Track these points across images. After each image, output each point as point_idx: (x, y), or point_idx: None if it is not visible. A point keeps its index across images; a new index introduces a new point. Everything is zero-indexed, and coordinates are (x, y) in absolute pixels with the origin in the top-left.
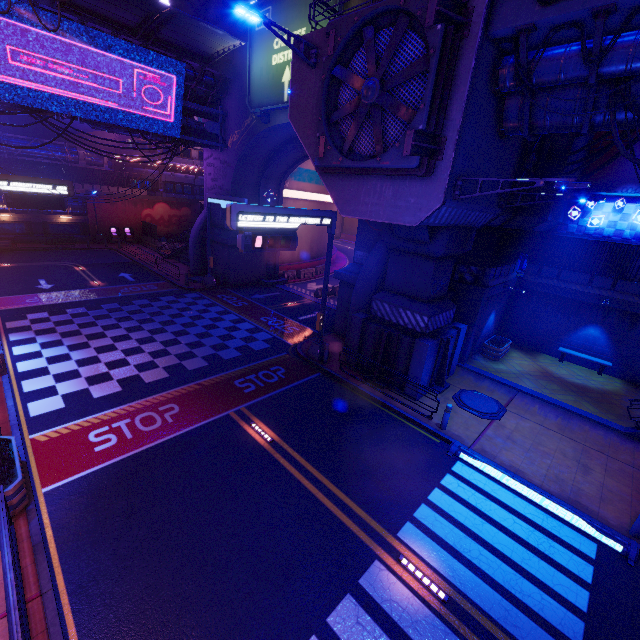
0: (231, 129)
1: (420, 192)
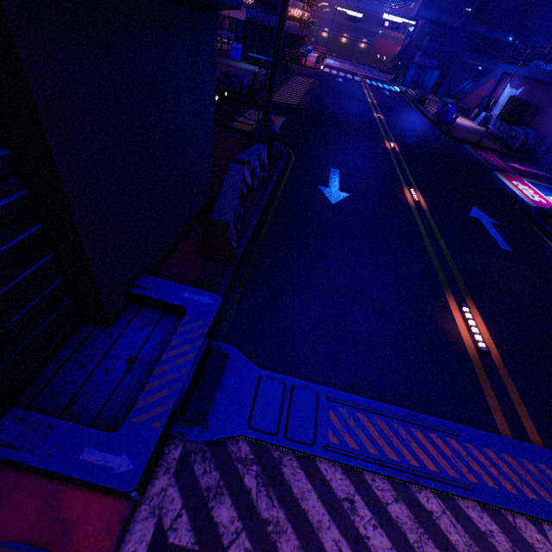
0: None
1: (419, 5)
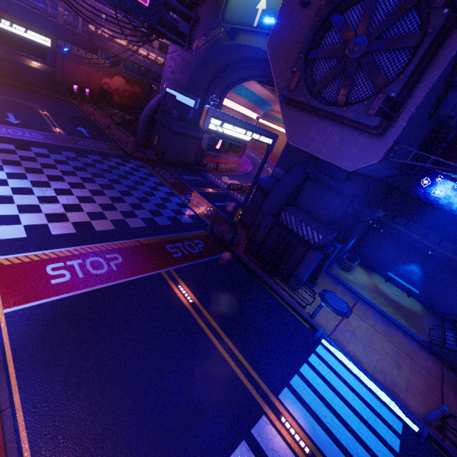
0: (199, 34)
1: (364, 146)
